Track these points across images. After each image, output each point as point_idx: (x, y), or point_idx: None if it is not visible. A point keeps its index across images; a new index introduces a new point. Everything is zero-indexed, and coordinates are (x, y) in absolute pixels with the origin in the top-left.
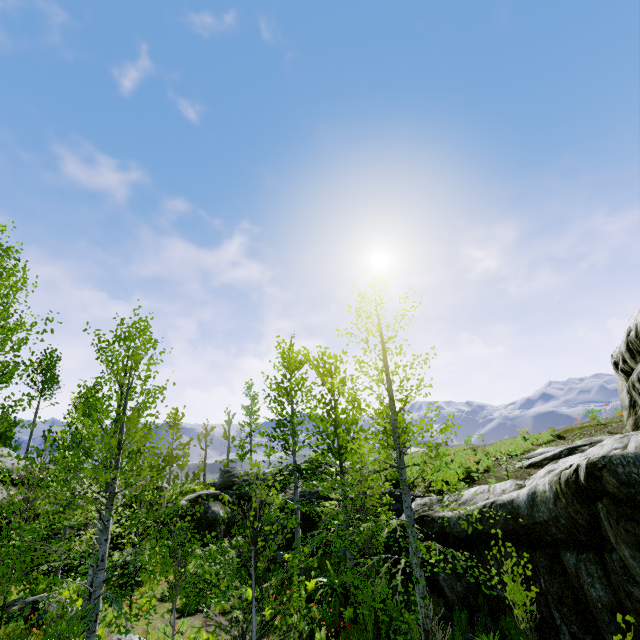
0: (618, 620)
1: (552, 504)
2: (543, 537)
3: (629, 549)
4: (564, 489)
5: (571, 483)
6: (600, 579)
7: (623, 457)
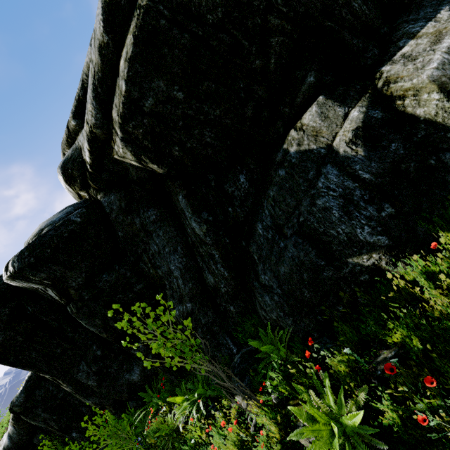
0: (40, 448)
1: (16, 431)
2: (25, 444)
3: (35, 422)
4: (13, 422)
5: (14, 418)
6: (44, 435)
7: (16, 397)
